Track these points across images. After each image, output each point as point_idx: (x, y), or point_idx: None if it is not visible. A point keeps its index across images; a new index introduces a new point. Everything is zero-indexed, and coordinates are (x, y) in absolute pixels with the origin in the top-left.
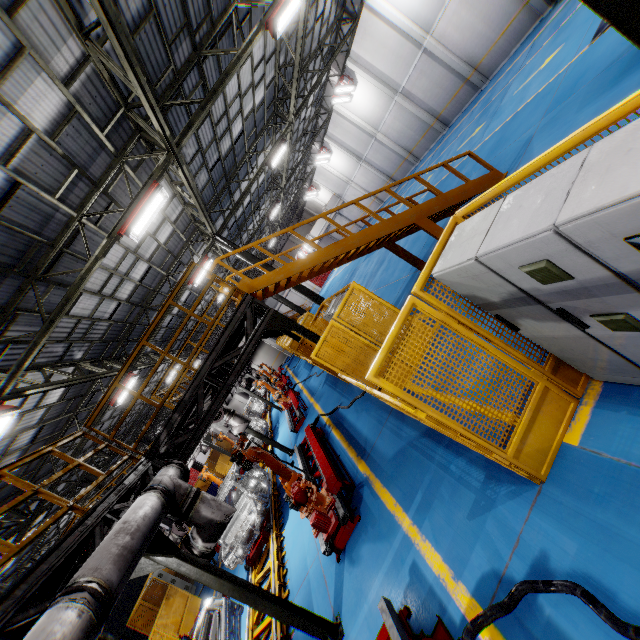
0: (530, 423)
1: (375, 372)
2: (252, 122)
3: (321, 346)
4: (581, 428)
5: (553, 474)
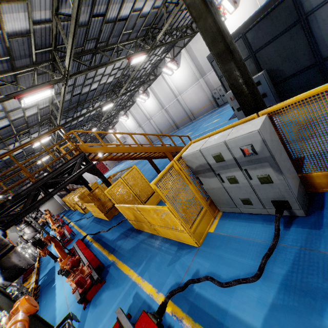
0: (200, 221)
1: (155, 182)
2: (102, 87)
3: (110, 189)
4: (214, 226)
5: (204, 242)
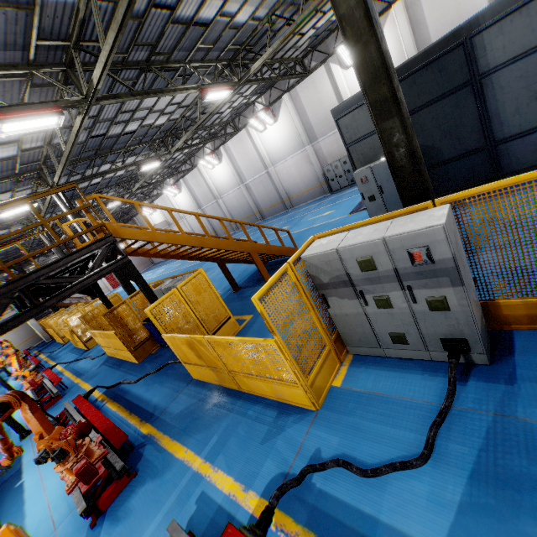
0: (320, 368)
1: (259, 296)
2: (144, 132)
3: (156, 306)
4: (342, 377)
5: (325, 403)
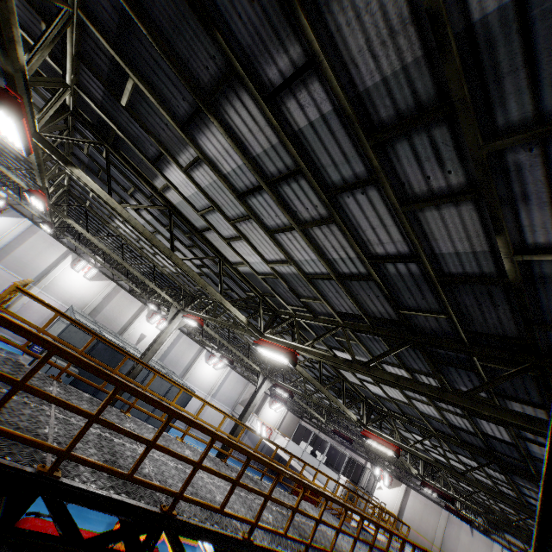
0: None
1: None
2: None
3: None
4: None
5: None
